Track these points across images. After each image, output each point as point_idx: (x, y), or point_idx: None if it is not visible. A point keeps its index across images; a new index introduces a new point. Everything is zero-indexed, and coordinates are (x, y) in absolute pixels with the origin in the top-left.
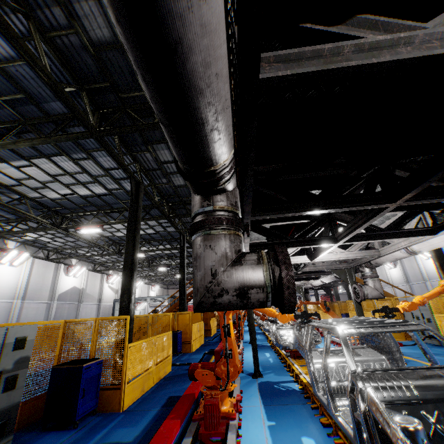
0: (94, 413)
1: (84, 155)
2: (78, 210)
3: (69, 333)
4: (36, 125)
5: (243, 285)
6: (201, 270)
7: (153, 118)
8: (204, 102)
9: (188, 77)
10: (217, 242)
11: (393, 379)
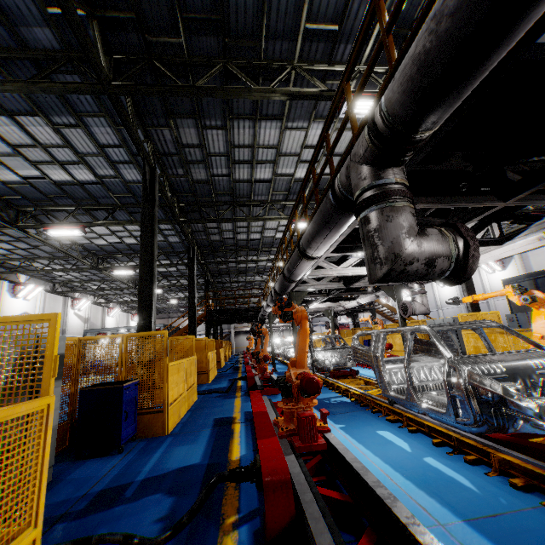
0: (133, 439)
1: (72, 120)
2: (45, 203)
3: (86, 353)
4: (1, 61)
5: (432, 254)
6: (389, 240)
7: (186, 80)
8: (499, 55)
9: (518, 26)
10: (403, 214)
11: (484, 361)
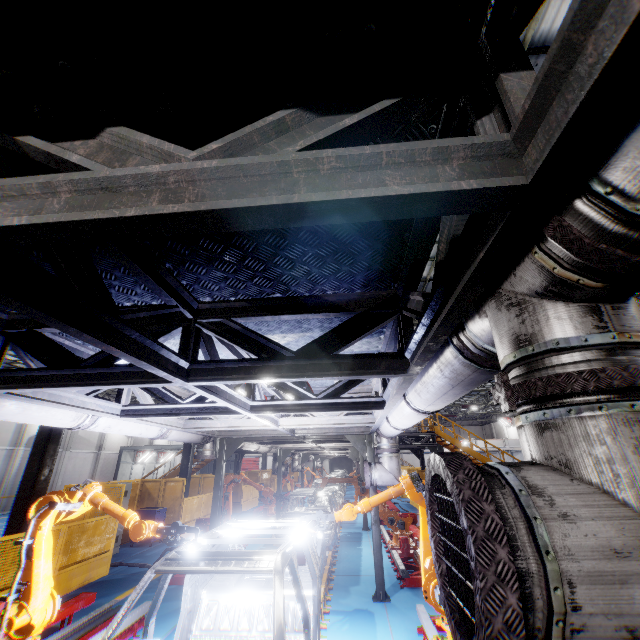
0: None
1: None
2: None
3: None
4: None
5: None
6: None
7: None
8: None
9: None
10: None
11: None
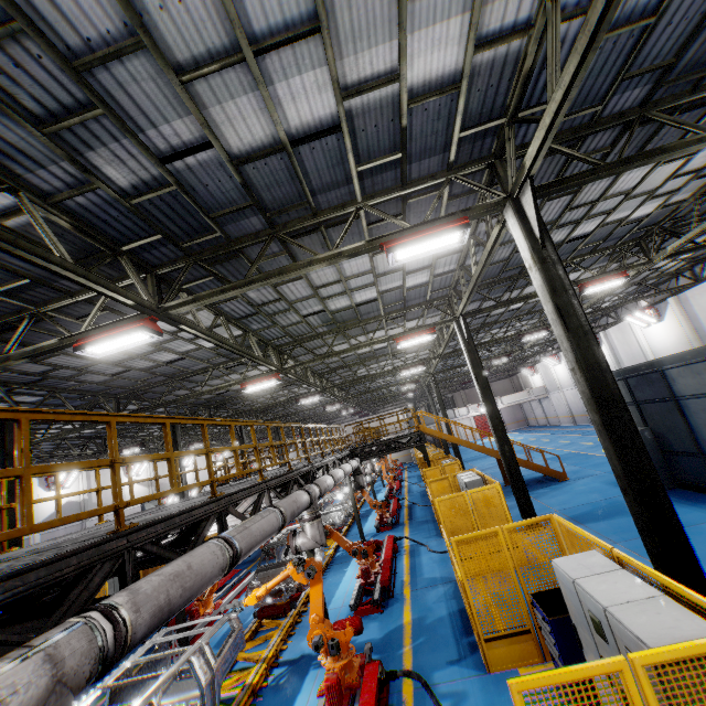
0: None
1: None
2: None
3: None
4: None
5: None
6: None
7: None
8: None
9: None
10: None
11: None
